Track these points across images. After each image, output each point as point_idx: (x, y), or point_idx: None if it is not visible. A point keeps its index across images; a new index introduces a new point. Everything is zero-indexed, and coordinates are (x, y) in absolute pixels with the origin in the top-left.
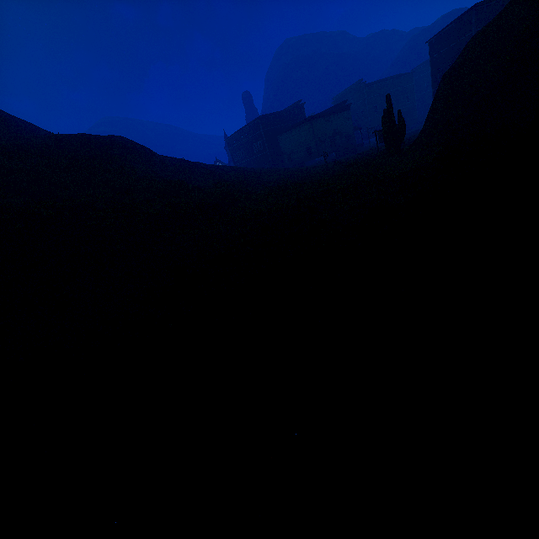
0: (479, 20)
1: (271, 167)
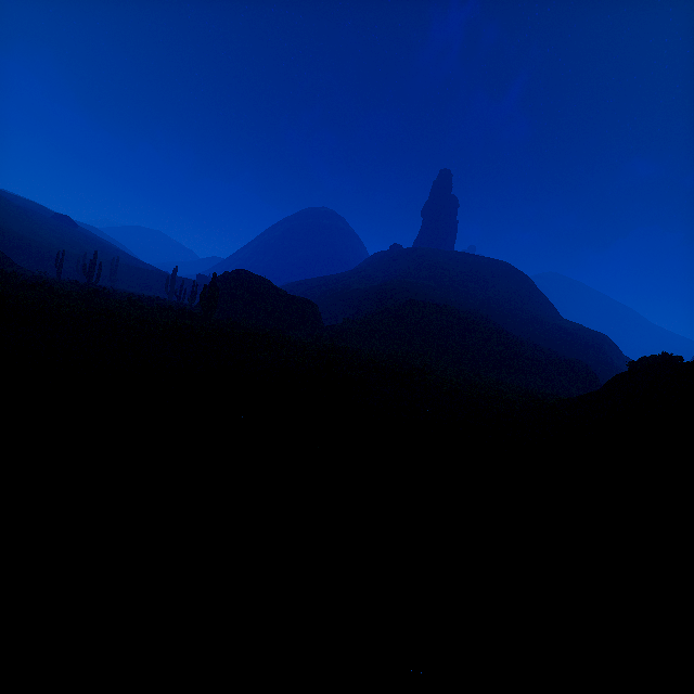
0: None
1: None
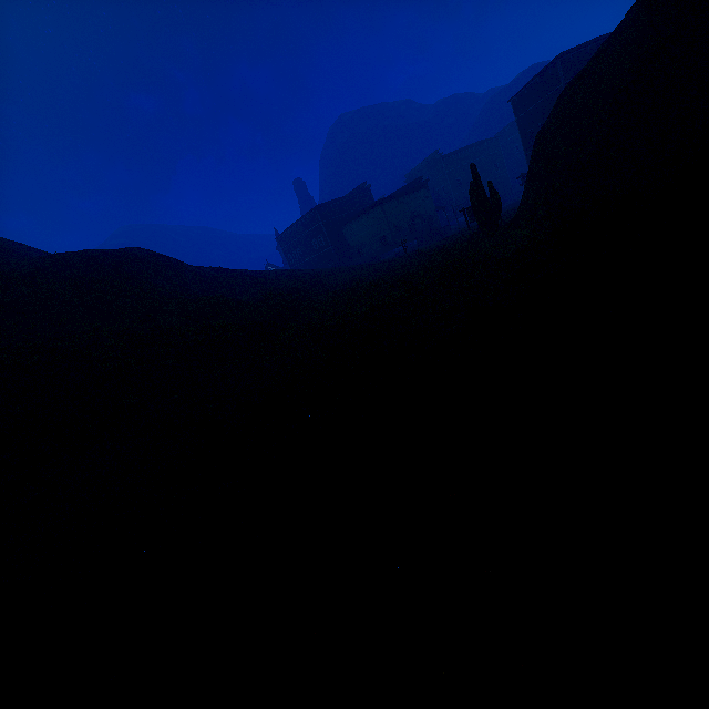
0: (567, 71)
1: (338, 265)
